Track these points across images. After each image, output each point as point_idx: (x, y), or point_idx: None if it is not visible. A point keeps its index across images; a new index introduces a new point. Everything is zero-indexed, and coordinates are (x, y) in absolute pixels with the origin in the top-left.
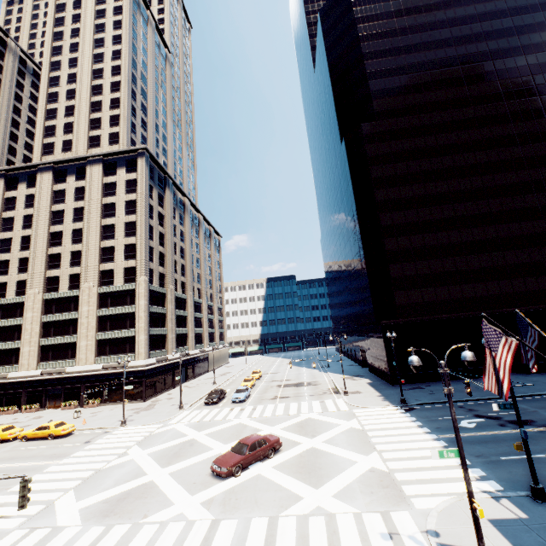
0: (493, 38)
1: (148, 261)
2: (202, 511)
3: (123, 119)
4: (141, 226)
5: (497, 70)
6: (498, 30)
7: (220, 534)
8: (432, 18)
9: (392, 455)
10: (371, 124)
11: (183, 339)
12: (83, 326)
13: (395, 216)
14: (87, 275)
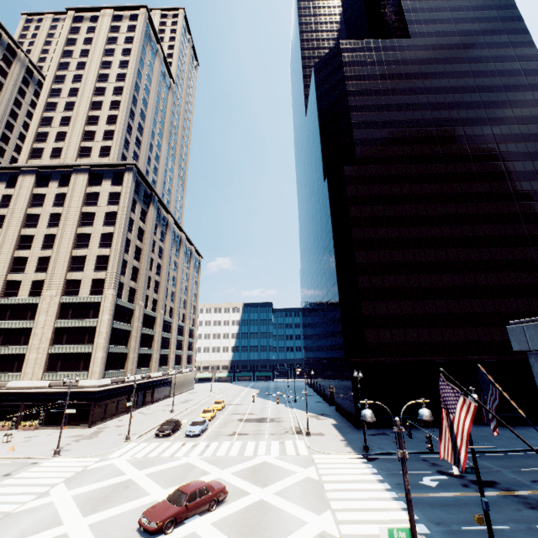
0: (463, 108)
1: (119, 274)
2: None
3: (117, 134)
4: (117, 238)
5: (467, 135)
6: (468, 102)
7: None
8: (411, 84)
9: (347, 517)
10: (353, 168)
11: (146, 360)
12: (36, 337)
13: (370, 255)
14: (51, 283)
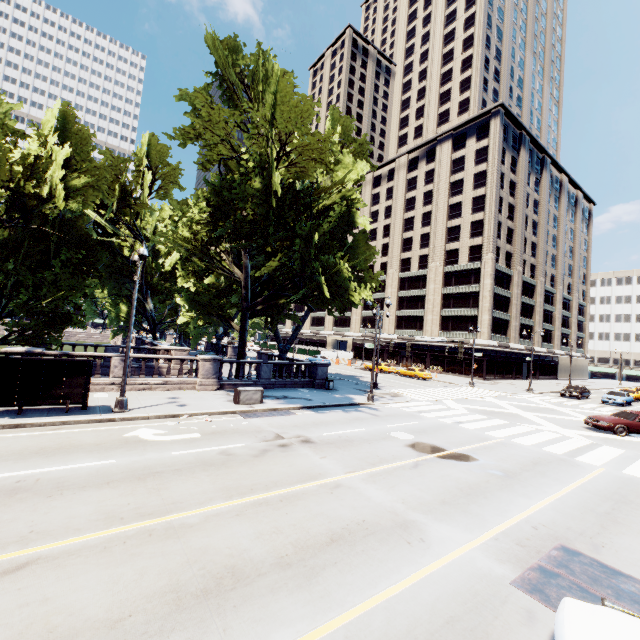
0: None
1: (495, 237)
2: (579, 436)
3: (474, 79)
4: (490, 199)
5: None
6: None
7: (604, 449)
8: None
9: None
10: None
11: (527, 332)
12: (429, 302)
13: None
14: (434, 256)
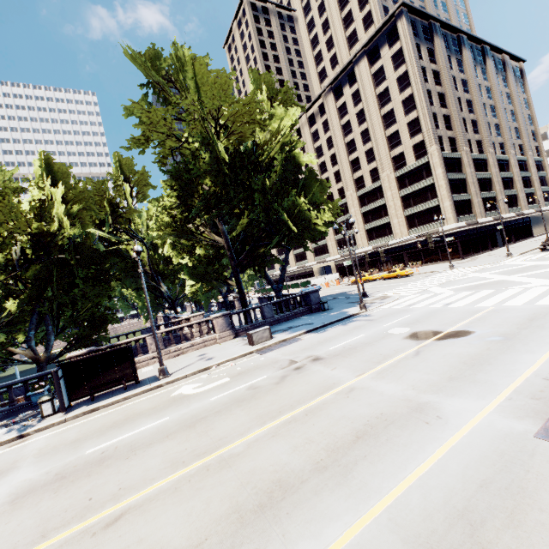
0: None
1: (434, 129)
2: None
3: None
4: (418, 96)
5: None
6: None
7: None
8: None
9: None
10: None
11: (491, 204)
12: (391, 208)
13: None
14: (382, 166)
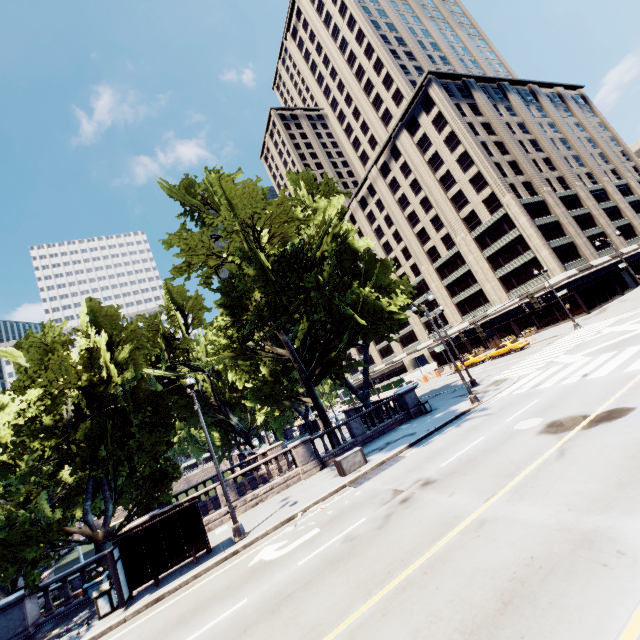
0: None
1: (501, 178)
2: None
3: (392, 72)
4: (472, 150)
5: None
6: None
7: None
8: None
9: None
10: None
11: (601, 241)
12: (478, 273)
13: None
14: (454, 231)
